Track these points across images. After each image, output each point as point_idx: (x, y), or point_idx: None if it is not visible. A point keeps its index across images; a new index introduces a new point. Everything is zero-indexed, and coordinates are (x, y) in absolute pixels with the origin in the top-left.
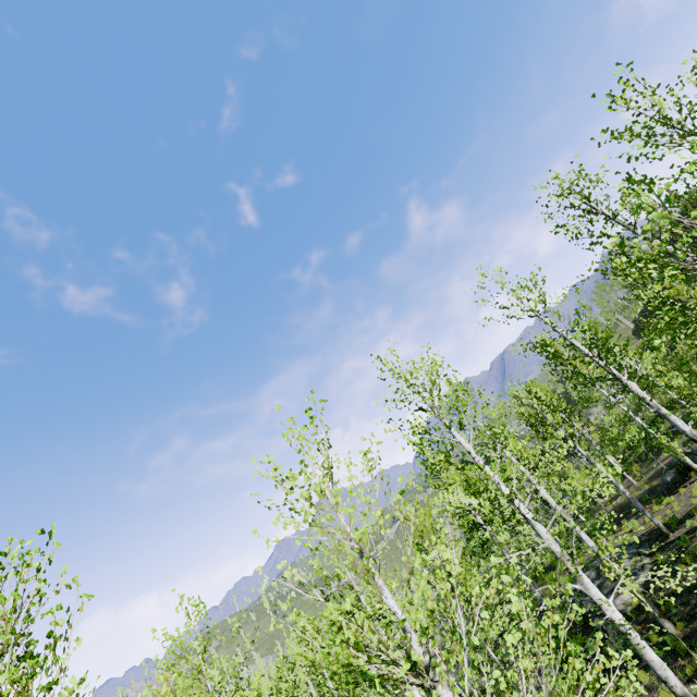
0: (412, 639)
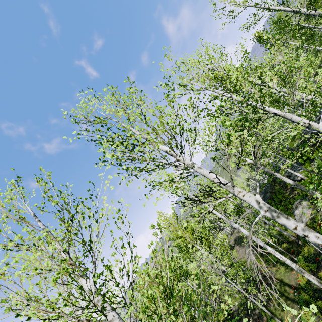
0: (234, 97)
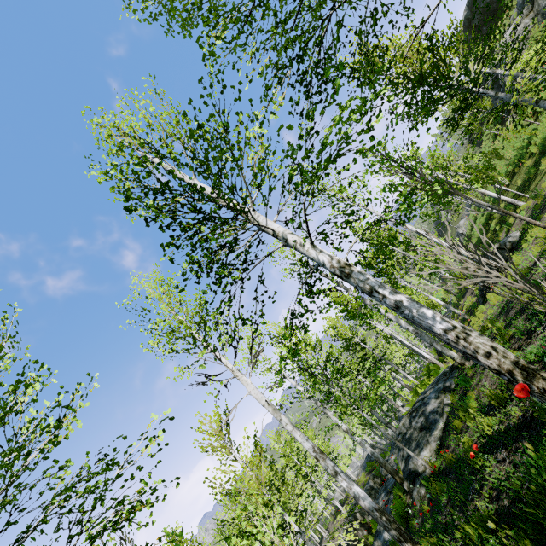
0: None
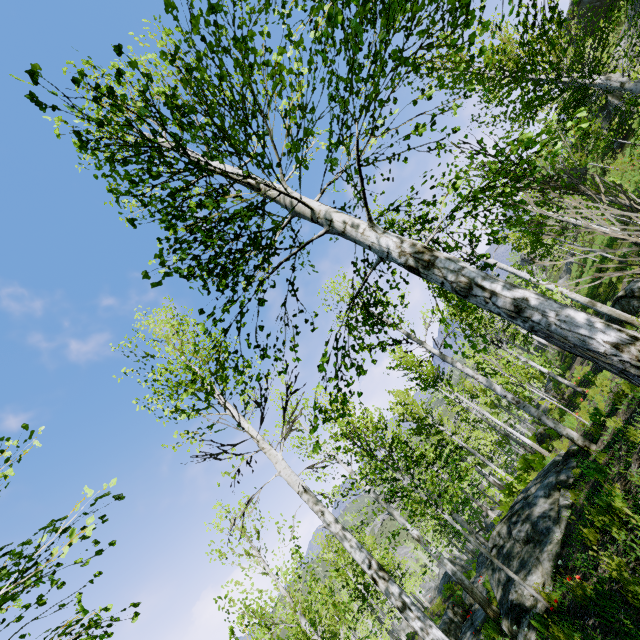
0: None
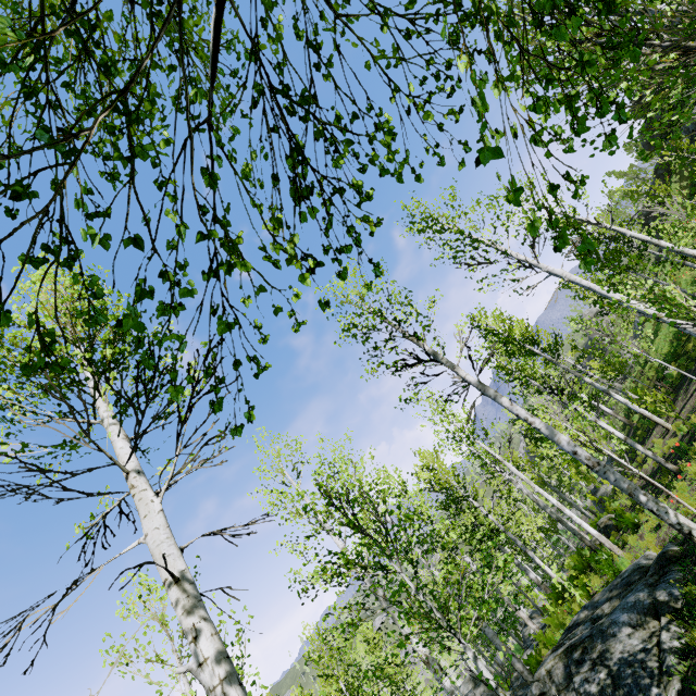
0: None
